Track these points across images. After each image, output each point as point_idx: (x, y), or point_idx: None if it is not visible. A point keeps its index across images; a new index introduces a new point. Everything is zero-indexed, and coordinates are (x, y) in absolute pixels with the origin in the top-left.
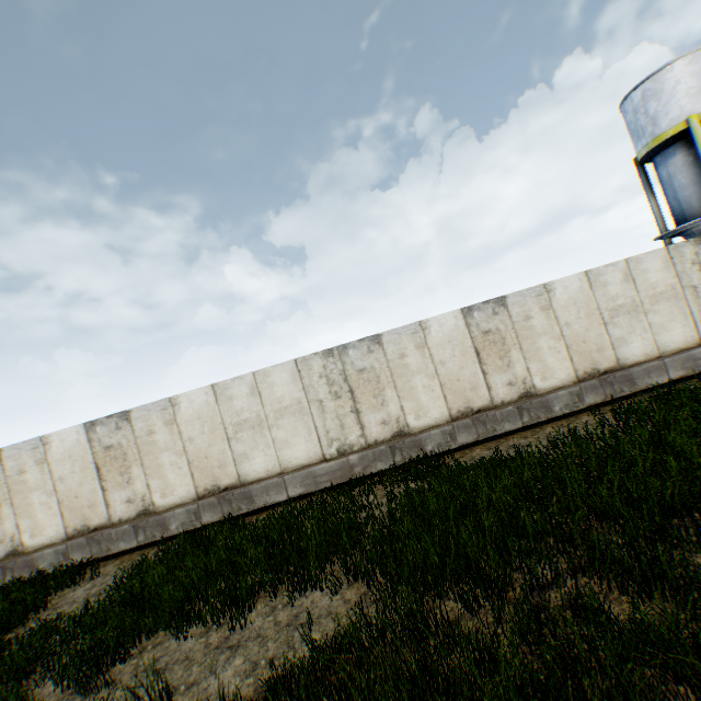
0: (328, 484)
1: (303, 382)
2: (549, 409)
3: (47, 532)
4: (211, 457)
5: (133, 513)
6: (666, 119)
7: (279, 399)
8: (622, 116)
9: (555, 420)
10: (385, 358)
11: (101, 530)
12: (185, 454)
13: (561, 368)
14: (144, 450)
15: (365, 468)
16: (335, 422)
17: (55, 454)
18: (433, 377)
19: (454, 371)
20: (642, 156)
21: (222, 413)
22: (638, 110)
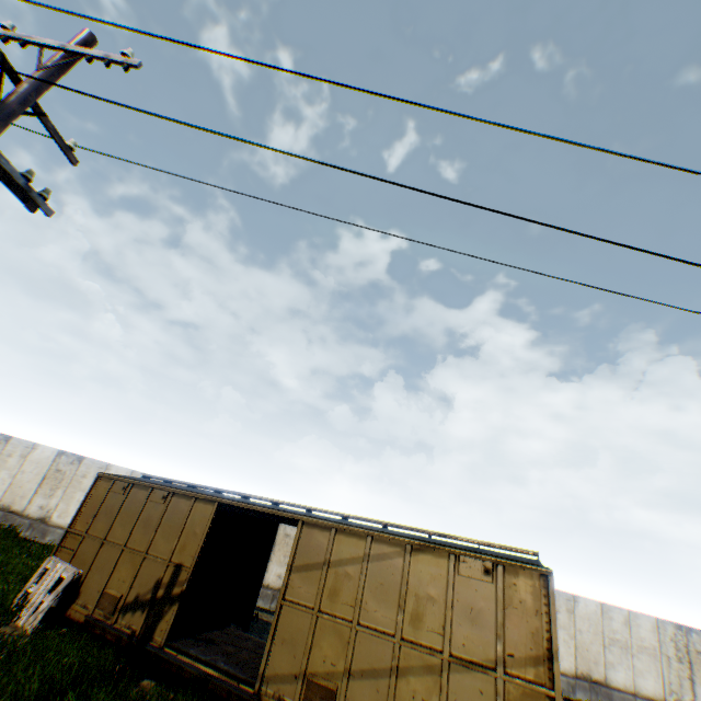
0: None
1: (658, 635)
2: None
3: None
4: (590, 650)
5: None
6: None
7: (641, 637)
8: None
9: None
10: None
11: None
12: (574, 637)
13: None
14: None
15: None
16: (675, 677)
17: None
18: None
19: None
20: None
21: (603, 624)
22: None
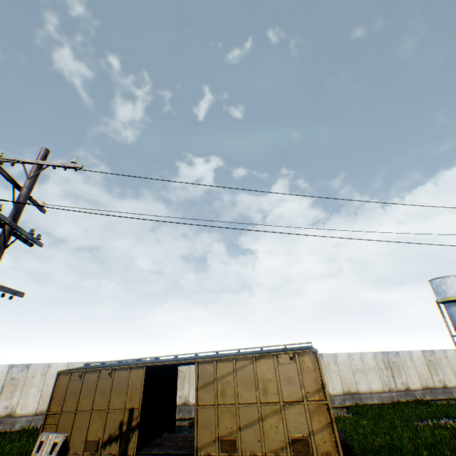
0: (385, 401)
1: (375, 360)
2: (451, 393)
3: None
4: (348, 379)
5: None
6: (449, 293)
7: (368, 364)
8: (430, 284)
9: (453, 399)
10: (399, 359)
11: None
12: (339, 375)
13: (452, 380)
14: (326, 369)
15: (397, 398)
16: (386, 378)
17: None
18: (414, 371)
19: (420, 371)
20: (439, 301)
21: (351, 363)
22: (437, 285)
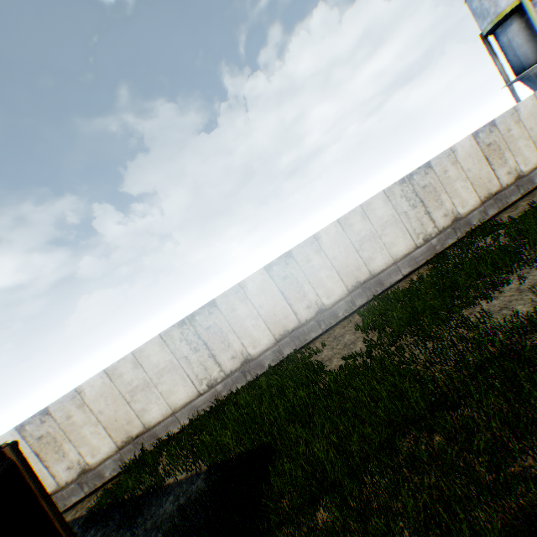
0: (423, 261)
1: (392, 203)
2: (531, 182)
3: (262, 343)
4: (350, 265)
5: (312, 314)
6: (504, 1)
7: (380, 218)
8: (468, 6)
9: (533, 189)
10: (435, 176)
11: (296, 331)
12: (333, 268)
13: (532, 156)
14: (307, 273)
15: (441, 245)
16: (417, 223)
17: (251, 292)
18: (465, 180)
19: (475, 174)
20: (488, 31)
21: (349, 236)
22: None
